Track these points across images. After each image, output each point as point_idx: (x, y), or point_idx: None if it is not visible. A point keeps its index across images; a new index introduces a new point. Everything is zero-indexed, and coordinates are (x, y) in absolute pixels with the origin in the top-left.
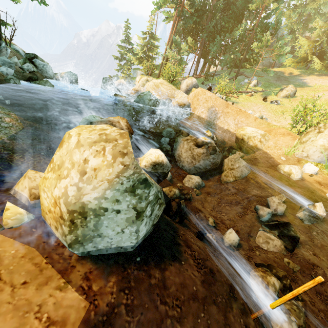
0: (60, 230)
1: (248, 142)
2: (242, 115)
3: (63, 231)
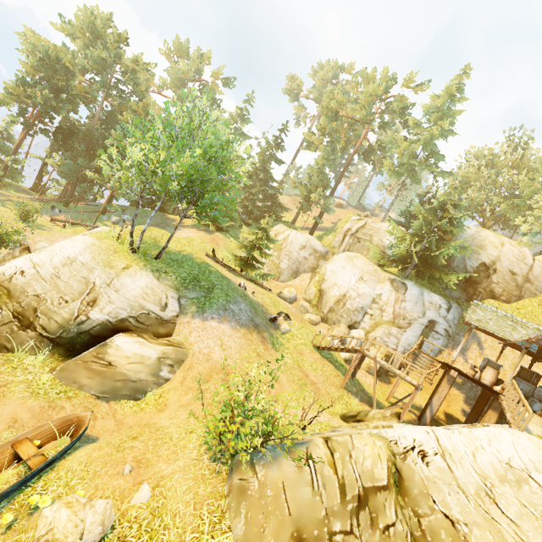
0: None
1: None
2: None
3: None
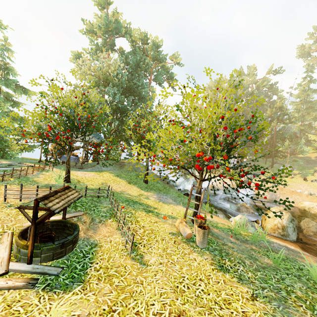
0: (277, 232)
1: (310, 211)
2: (295, 194)
3: (278, 232)
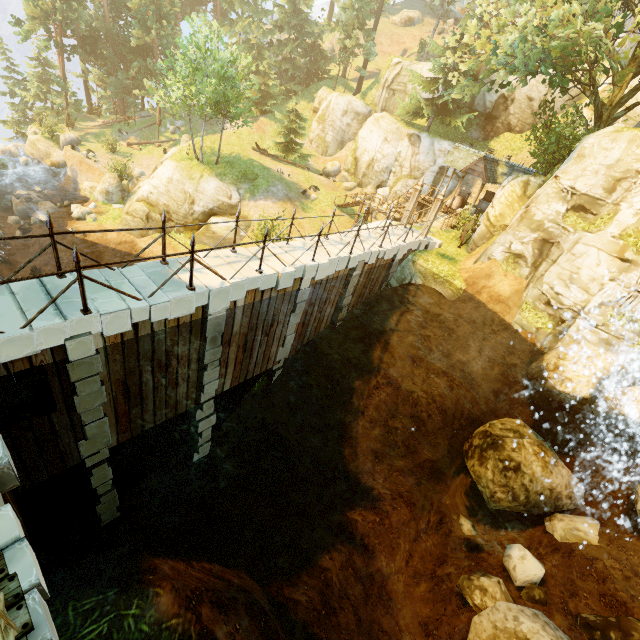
0: None
1: (81, 194)
2: (90, 172)
3: None
